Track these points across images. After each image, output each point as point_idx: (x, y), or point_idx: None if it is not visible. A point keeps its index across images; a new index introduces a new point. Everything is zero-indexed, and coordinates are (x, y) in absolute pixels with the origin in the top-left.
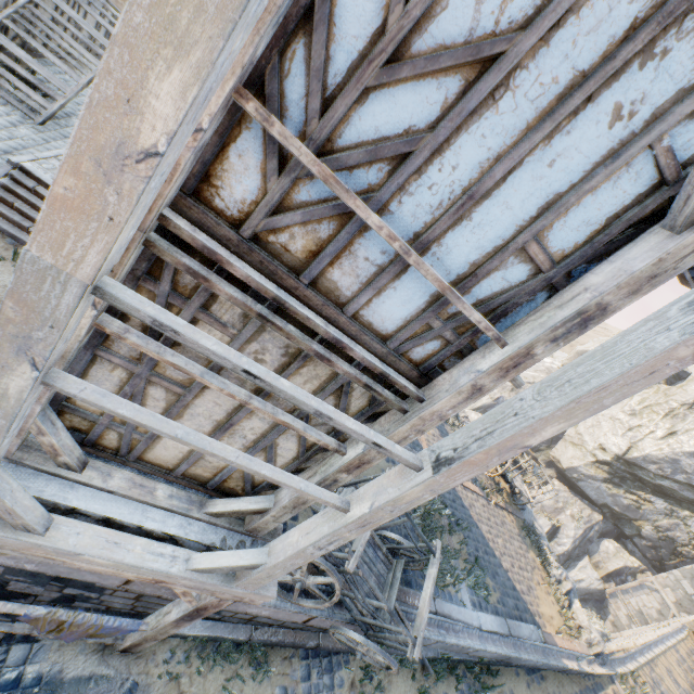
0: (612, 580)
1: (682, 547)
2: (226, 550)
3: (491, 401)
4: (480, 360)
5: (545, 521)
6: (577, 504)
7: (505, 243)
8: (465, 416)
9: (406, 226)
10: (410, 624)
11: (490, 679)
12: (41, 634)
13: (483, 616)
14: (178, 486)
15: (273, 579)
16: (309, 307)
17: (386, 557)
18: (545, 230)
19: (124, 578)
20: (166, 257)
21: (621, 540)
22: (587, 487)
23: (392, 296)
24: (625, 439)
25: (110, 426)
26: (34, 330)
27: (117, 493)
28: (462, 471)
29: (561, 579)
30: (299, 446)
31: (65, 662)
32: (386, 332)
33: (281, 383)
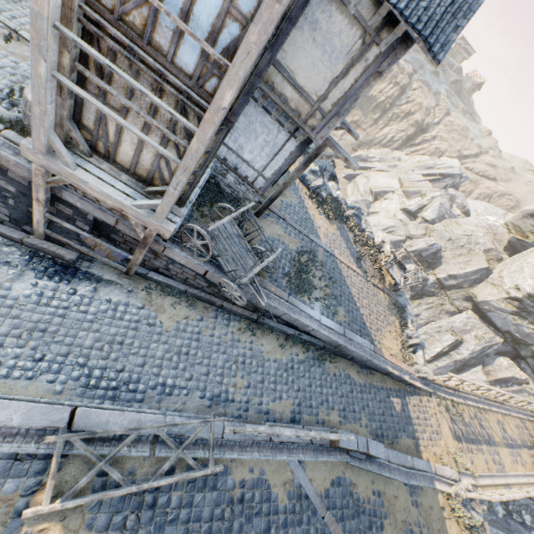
0: (498, 385)
1: None
2: (152, 209)
3: (426, 246)
4: None
5: (451, 336)
6: (483, 329)
7: (221, 11)
8: (370, 232)
9: (175, 5)
10: (268, 299)
11: (330, 359)
12: (93, 255)
13: (325, 319)
14: (133, 180)
15: (166, 215)
16: (152, 58)
17: (254, 258)
18: (236, 0)
19: (115, 219)
20: (87, 27)
21: (517, 360)
22: (495, 317)
23: (184, 50)
24: None
25: (98, 138)
26: (41, 42)
27: (104, 171)
28: (206, 127)
29: (412, 337)
30: (177, 154)
31: (104, 273)
32: (190, 73)
33: (124, 75)
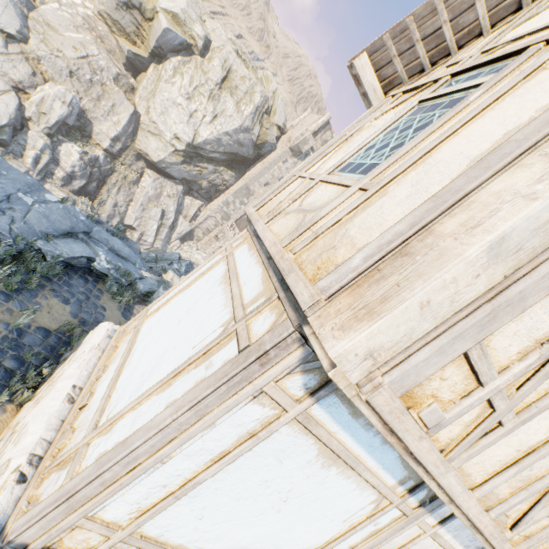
0: (193, 220)
1: (220, 187)
2: None
3: (69, 110)
4: None
5: (157, 209)
6: (168, 185)
7: None
8: None
9: None
10: None
11: None
12: None
13: None
14: None
15: None
16: None
17: None
18: None
19: None
20: None
21: (191, 193)
22: (173, 171)
23: None
24: (191, 128)
25: None
26: None
27: None
28: None
29: None
30: None
31: None
32: None
33: None
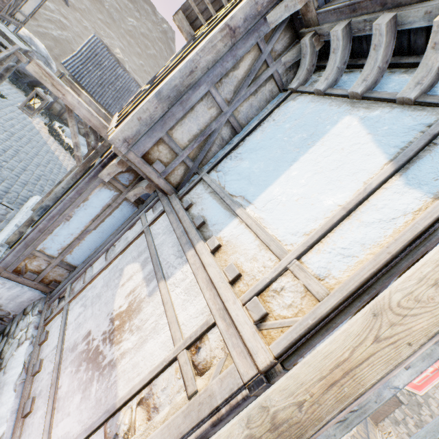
0: None
1: None
2: None
3: None
4: (393, 377)
5: None
6: None
7: None
8: None
9: None
10: None
11: None
12: None
13: None
14: None
15: None
16: None
17: None
18: None
19: None
20: None
21: None
22: None
23: None
24: None
25: None
26: None
27: None
28: None
29: None
30: None
31: None
32: None
33: None
